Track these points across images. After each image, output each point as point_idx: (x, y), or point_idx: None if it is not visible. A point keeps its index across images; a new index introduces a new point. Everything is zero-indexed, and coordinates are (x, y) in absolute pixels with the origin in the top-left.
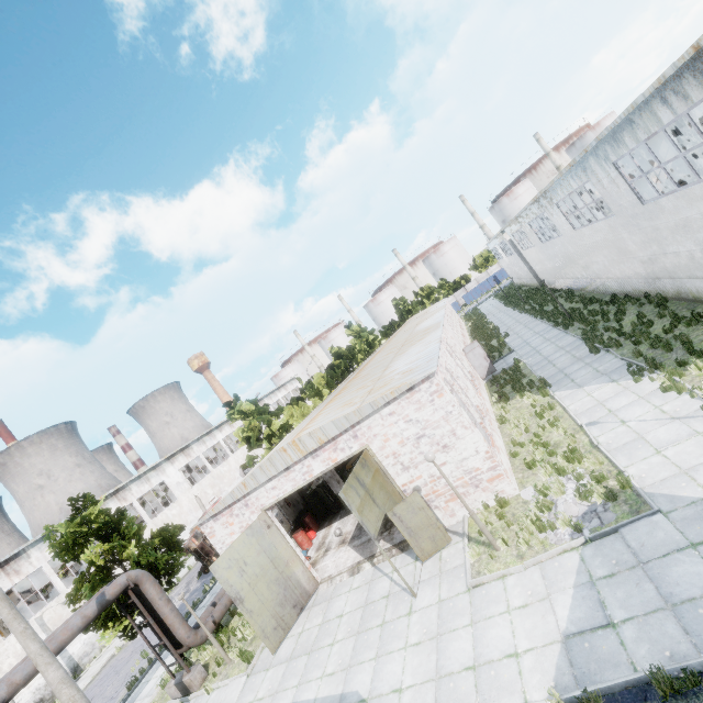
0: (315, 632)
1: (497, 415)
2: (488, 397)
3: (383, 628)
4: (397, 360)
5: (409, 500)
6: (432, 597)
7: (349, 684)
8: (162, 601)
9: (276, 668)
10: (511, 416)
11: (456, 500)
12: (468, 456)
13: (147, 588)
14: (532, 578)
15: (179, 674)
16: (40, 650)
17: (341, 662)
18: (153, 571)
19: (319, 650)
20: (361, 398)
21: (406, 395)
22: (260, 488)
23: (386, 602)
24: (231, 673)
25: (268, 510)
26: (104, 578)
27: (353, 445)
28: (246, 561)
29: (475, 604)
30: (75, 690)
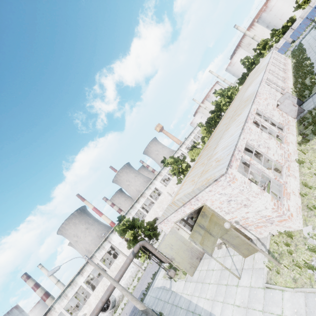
0: (204, 273)
1: (299, 154)
2: (295, 136)
3: (226, 288)
4: (222, 139)
5: (229, 233)
6: (247, 281)
7: (213, 309)
8: (153, 250)
9: (192, 283)
10: (306, 159)
11: (260, 228)
12: (261, 210)
13: (147, 246)
14: (298, 301)
15: (167, 270)
16: (113, 282)
17: (211, 295)
18: (149, 237)
19: (205, 284)
20: (197, 178)
21: (214, 183)
22: (170, 216)
23: (229, 273)
24: (181, 276)
25: (177, 222)
26: (136, 241)
27: (198, 203)
28: (172, 244)
29: (265, 299)
30: (126, 292)
